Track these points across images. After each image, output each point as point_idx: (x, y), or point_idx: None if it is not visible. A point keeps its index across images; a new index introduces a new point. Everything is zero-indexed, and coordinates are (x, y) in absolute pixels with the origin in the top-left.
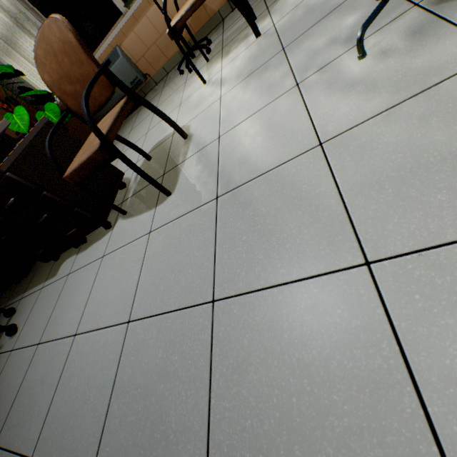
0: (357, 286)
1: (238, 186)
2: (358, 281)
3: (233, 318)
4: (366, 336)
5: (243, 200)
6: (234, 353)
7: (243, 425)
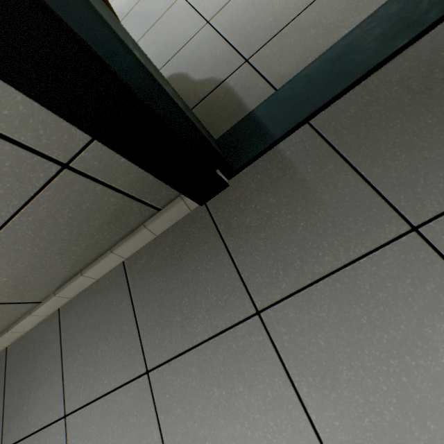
0: (179, 3)
1: (129, 13)
2: (179, 2)
3: (141, 45)
4: (183, 10)
5: (133, 15)
6: (144, 51)
7: (153, 58)
